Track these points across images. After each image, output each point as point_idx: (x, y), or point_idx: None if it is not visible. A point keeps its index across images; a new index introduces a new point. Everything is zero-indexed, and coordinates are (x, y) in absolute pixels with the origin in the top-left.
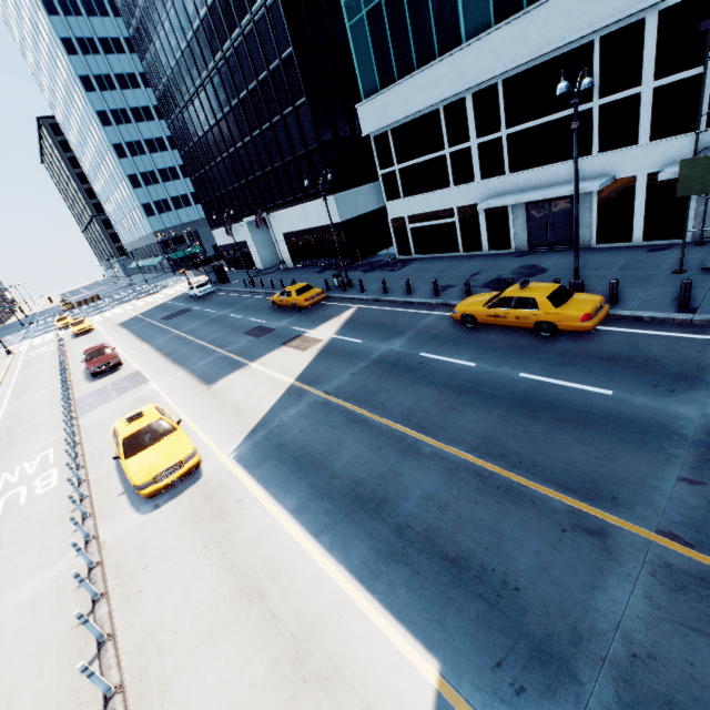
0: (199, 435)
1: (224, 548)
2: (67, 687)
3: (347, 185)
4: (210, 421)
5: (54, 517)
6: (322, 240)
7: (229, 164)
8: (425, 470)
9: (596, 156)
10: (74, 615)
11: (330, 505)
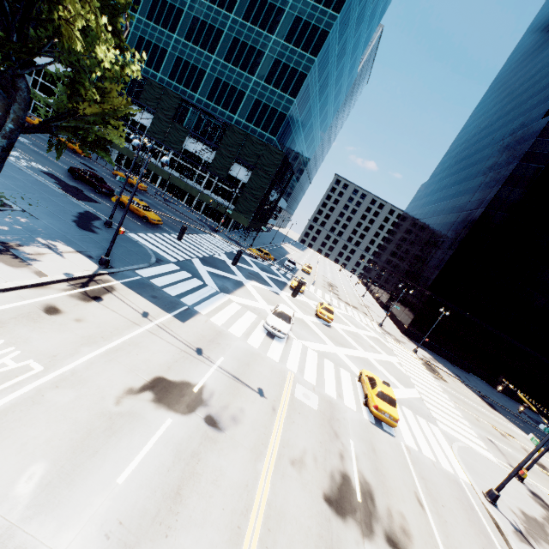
0: None
1: None
2: None
3: None
4: None
5: None
6: None
7: None
8: None
9: None
10: None
11: None
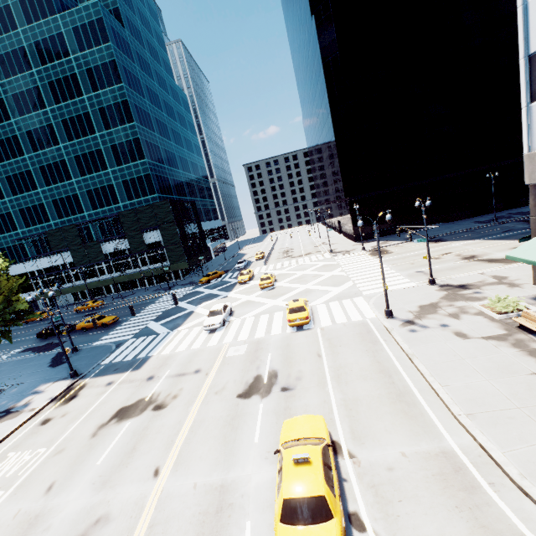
0: None
1: None
2: None
3: None
4: None
5: None
6: None
7: None
8: None
9: (37, 291)
10: None
11: None
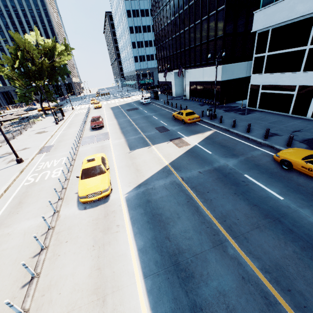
0: (116, 176)
1: (100, 253)
2: (12, 292)
3: (231, 61)
4: (123, 170)
5: (51, 192)
6: (207, 88)
7: (174, 41)
8: (225, 268)
9: None
10: (21, 263)
11: (159, 258)
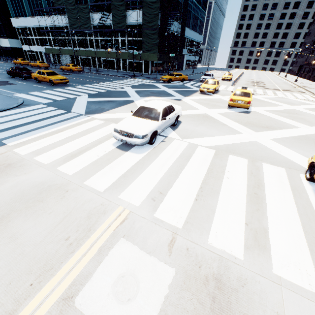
0: None
1: None
2: None
3: (13, 38)
4: None
5: None
6: (7, 51)
7: None
8: None
9: (50, 47)
10: None
11: None
